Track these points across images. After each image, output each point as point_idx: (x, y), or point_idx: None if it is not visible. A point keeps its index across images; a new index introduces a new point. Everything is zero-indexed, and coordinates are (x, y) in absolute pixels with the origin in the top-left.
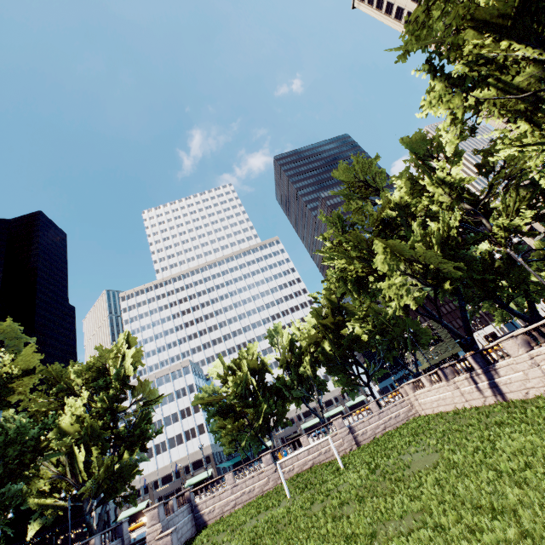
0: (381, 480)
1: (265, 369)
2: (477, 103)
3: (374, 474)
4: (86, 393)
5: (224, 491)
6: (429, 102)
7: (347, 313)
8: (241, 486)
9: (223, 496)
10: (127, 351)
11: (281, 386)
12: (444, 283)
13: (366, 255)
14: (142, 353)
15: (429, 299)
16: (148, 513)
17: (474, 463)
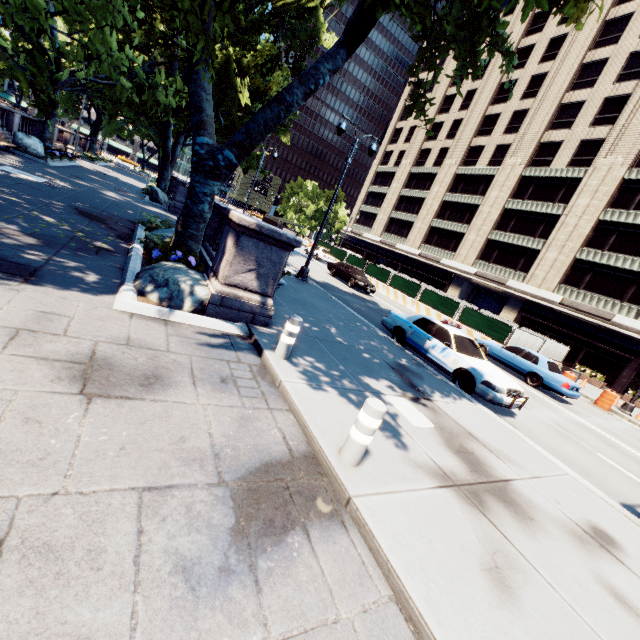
0: None
1: None
2: None
3: None
4: None
5: None
6: None
7: None
8: None
9: None
10: None
11: None
12: None
13: None
14: None
15: None
16: None
17: None
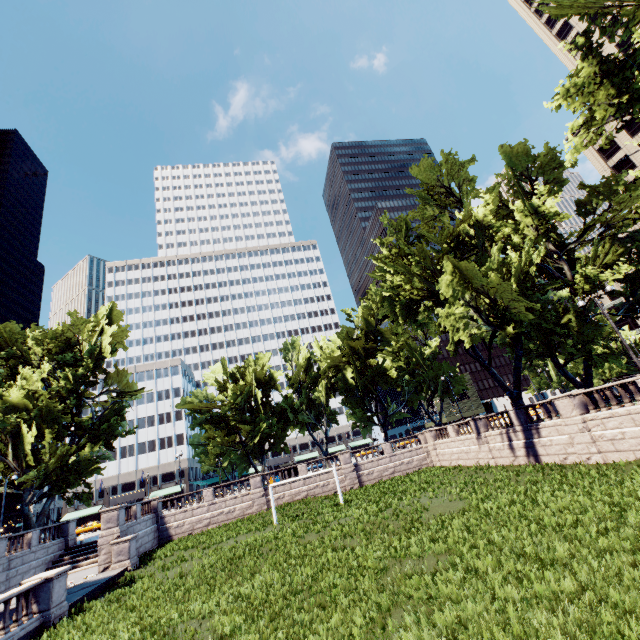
0: (392, 519)
1: (272, 384)
2: (629, 102)
3: (384, 512)
4: (47, 366)
5: (199, 507)
6: (570, 89)
7: (382, 342)
8: (220, 505)
9: (197, 513)
10: (108, 327)
11: (287, 407)
12: (508, 325)
13: (428, 274)
14: (127, 335)
15: (484, 341)
16: (105, 515)
17: (511, 514)
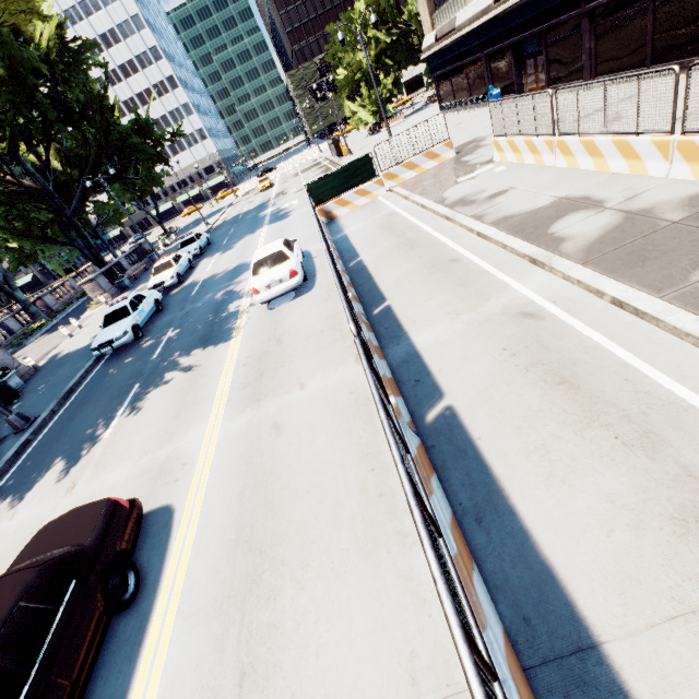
0: None
1: None
2: None
3: None
4: None
5: None
6: None
7: None
8: None
9: None
10: None
11: None
12: None
13: None
14: None
15: None
16: None
17: None
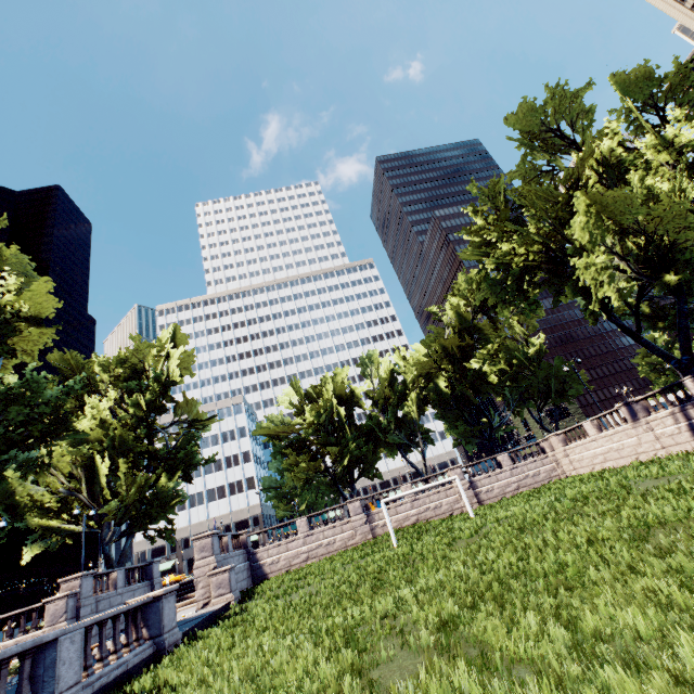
0: (580, 506)
1: (355, 402)
2: None
3: (561, 502)
4: (115, 391)
5: (293, 540)
6: None
7: (479, 340)
8: (317, 537)
9: (292, 546)
10: (173, 350)
11: (374, 427)
12: (666, 273)
13: (549, 228)
14: (192, 361)
15: (628, 304)
16: (198, 542)
17: None
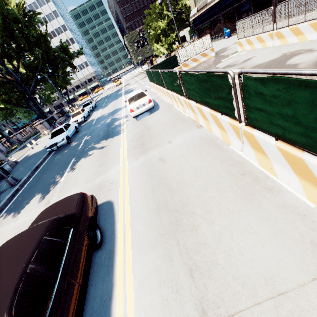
0: None
1: None
2: None
3: None
4: None
5: None
6: None
7: None
8: None
9: None
10: None
11: None
12: None
13: None
14: None
15: None
16: None
17: None
